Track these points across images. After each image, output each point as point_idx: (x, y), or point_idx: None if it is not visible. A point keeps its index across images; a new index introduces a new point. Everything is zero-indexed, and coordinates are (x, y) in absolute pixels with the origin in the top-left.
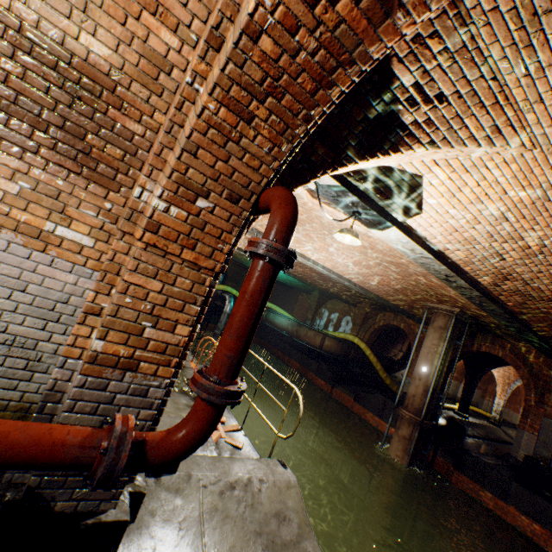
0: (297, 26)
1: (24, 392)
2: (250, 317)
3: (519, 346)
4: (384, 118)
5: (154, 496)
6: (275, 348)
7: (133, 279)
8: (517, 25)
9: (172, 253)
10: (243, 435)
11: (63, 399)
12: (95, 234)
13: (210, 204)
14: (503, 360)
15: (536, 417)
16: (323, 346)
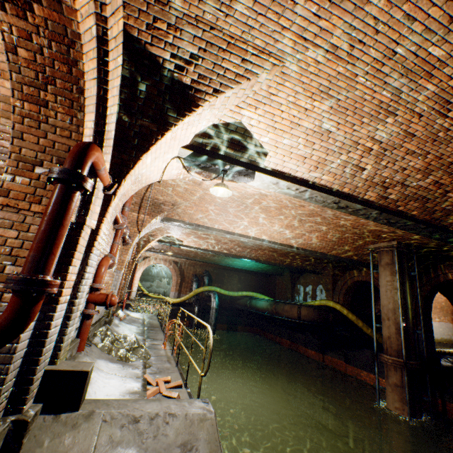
0: (30, 34)
1: None
2: (48, 224)
3: None
4: (171, 86)
5: (49, 430)
6: (266, 332)
7: None
8: None
9: (23, 208)
10: (187, 390)
11: None
12: None
13: (47, 170)
14: None
15: None
16: (301, 316)
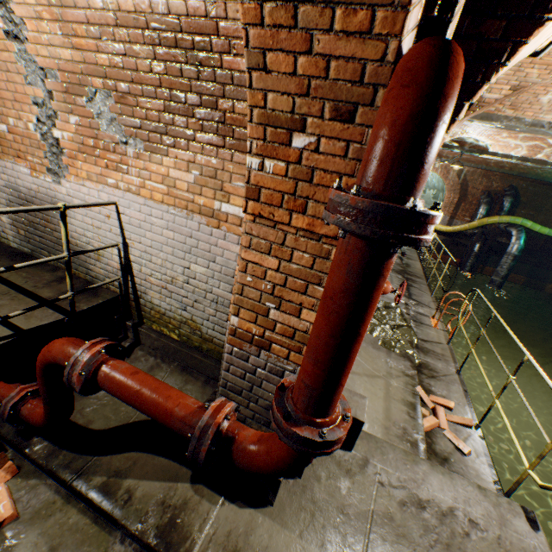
0: None
1: None
2: (330, 334)
3: None
4: None
5: (323, 463)
6: None
7: (249, 256)
8: None
9: (279, 221)
10: (478, 436)
11: None
12: None
13: (311, 138)
14: None
15: None
16: None
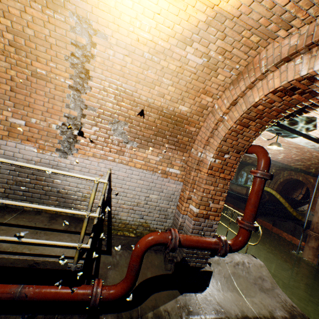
0: (274, 102)
1: (165, 226)
2: (258, 199)
3: None
4: None
5: (211, 265)
6: None
7: (205, 186)
8: None
9: (216, 175)
10: None
11: (183, 229)
12: (180, 169)
13: (229, 156)
14: None
15: None
16: (247, 194)
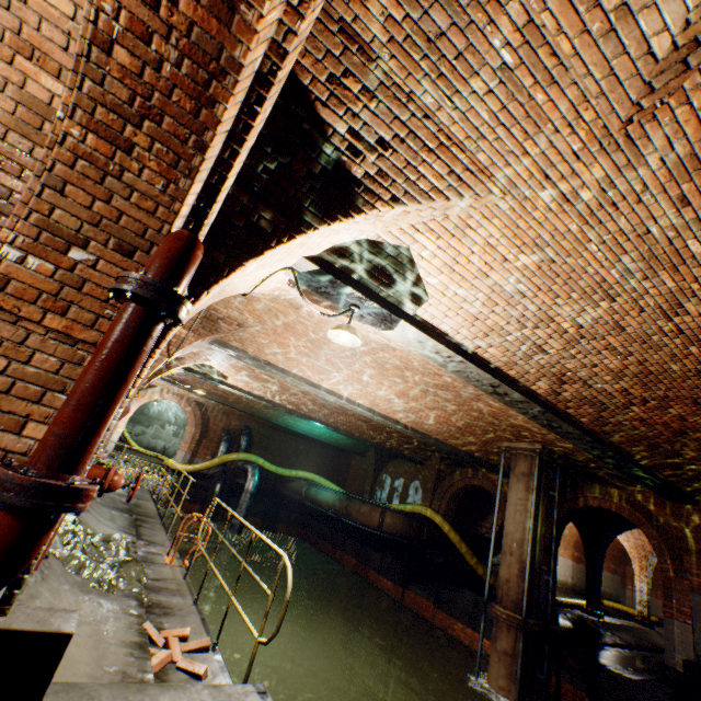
0: (150, 33)
1: None
2: (102, 377)
3: (631, 490)
4: (331, 172)
5: None
6: (322, 540)
7: None
8: (419, 54)
9: (27, 318)
10: (216, 656)
11: None
12: None
13: (92, 257)
14: (625, 519)
15: (682, 595)
16: (384, 525)
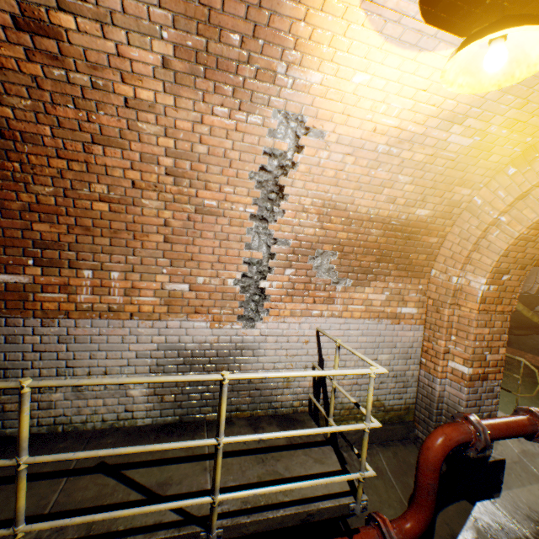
0: None
1: (405, 399)
2: None
3: None
4: None
5: None
6: None
7: (476, 331)
8: None
9: (491, 310)
10: None
11: (443, 400)
12: (416, 305)
13: (508, 276)
14: None
15: None
16: None
